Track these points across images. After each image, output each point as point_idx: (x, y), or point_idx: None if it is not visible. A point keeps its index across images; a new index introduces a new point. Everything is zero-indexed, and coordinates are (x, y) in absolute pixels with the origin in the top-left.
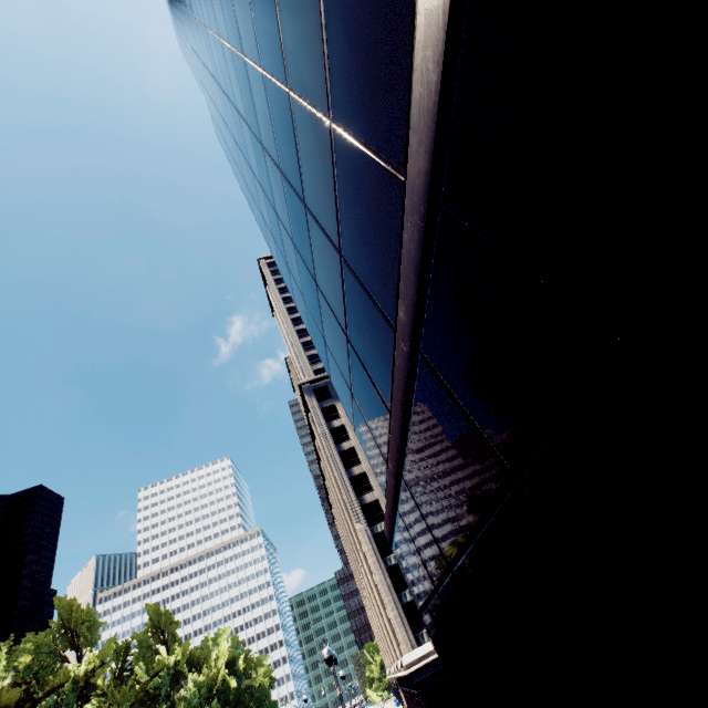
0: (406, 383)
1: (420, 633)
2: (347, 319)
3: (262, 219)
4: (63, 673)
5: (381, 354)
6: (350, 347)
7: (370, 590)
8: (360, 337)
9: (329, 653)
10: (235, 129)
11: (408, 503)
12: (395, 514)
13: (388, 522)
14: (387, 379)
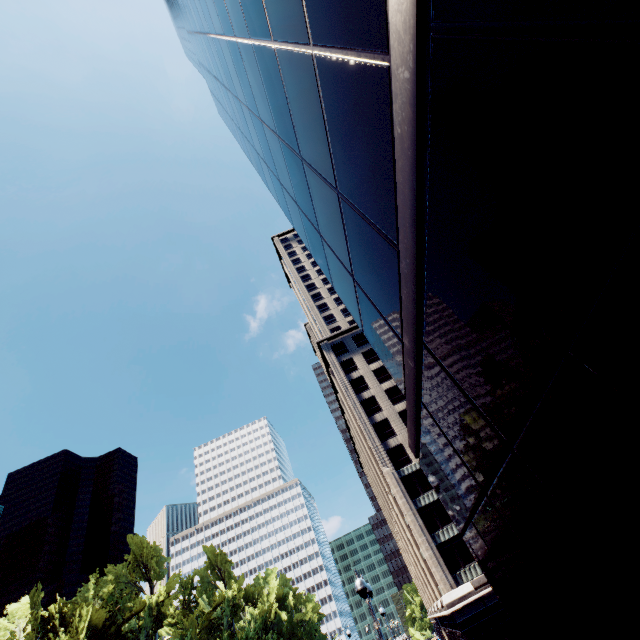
0: (414, 151)
1: (458, 573)
2: (334, 158)
3: (256, 155)
4: (138, 601)
5: (375, 153)
6: (342, 205)
7: (402, 532)
8: (349, 167)
9: (361, 584)
10: (221, 71)
11: (434, 381)
12: (419, 415)
13: (412, 430)
14: (388, 190)
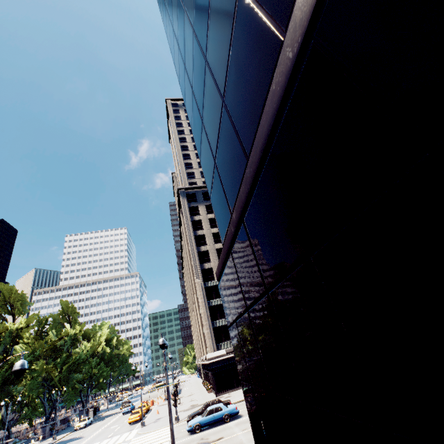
0: (278, 107)
1: (220, 344)
2: (228, 76)
3: (172, 32)
4: (2, 326)
5: (255, 91)
6: (223, 111)
7: (196, 317)
8: (236, 89)
9: (163, 342)
10: None
11: (242, 244)
12: (227, 259)
13: (220, 265)
14: (255, 120)
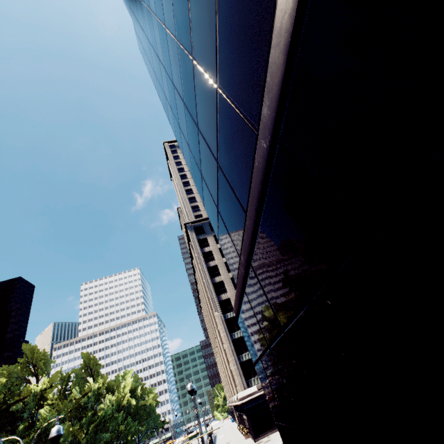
0: (262, 179)
1: (250, 380)
2: (219, 145)
3: (164, 97)
4: (26, 389)
5: (243, 163)
6: (219, 171)
7: (220, 353)
8: (227, 157)
9: (191, 387)
10: (148, 30)
11: (253, 285)
12: (242, 296)
13: (237, 303)
14: (246, 184)
